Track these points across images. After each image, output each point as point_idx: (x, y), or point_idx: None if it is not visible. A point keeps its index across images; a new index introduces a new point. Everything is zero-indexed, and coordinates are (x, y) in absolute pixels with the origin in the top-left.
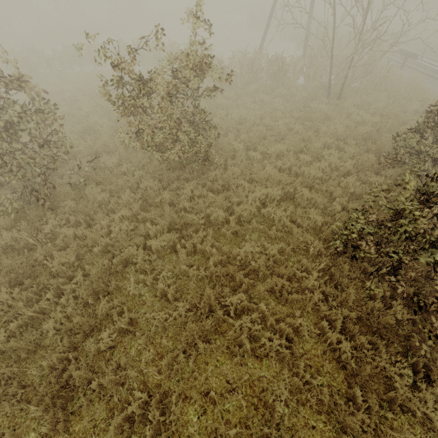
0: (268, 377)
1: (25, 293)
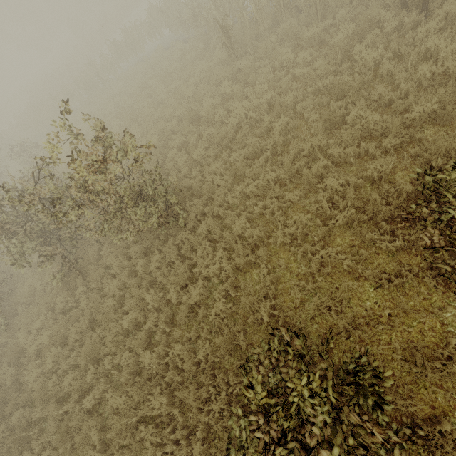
0: None
1: (63, 351)
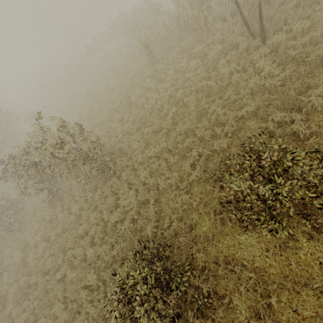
0: (90, 321)
1: (48, 245)
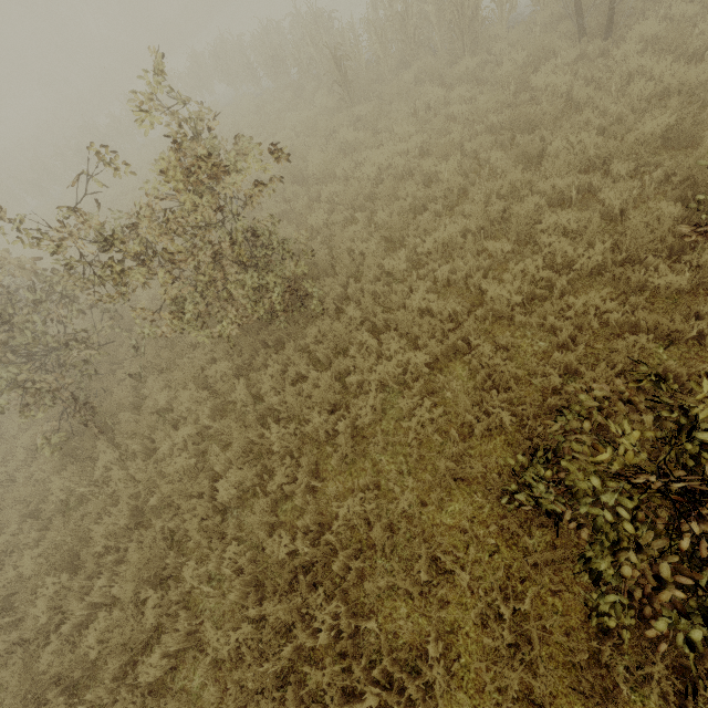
0: None
1: (75, 581)
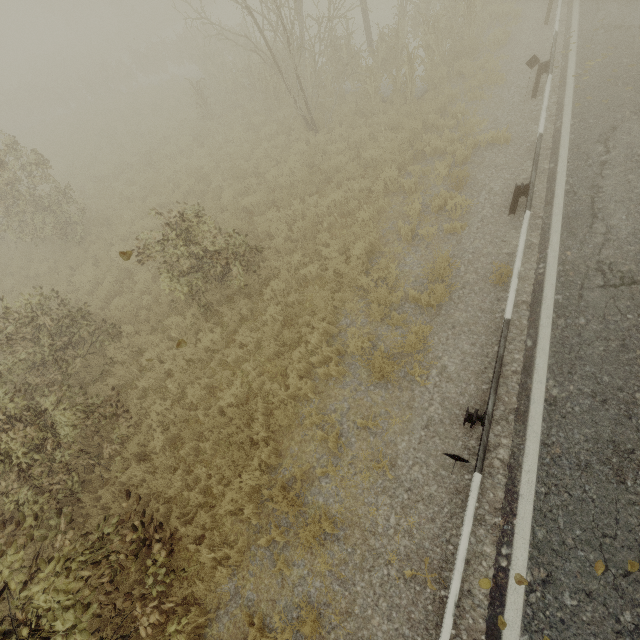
0: None
1: None
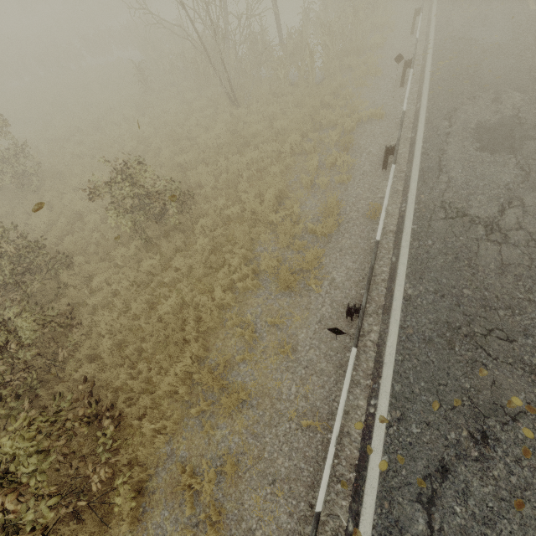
0: None
1: None
